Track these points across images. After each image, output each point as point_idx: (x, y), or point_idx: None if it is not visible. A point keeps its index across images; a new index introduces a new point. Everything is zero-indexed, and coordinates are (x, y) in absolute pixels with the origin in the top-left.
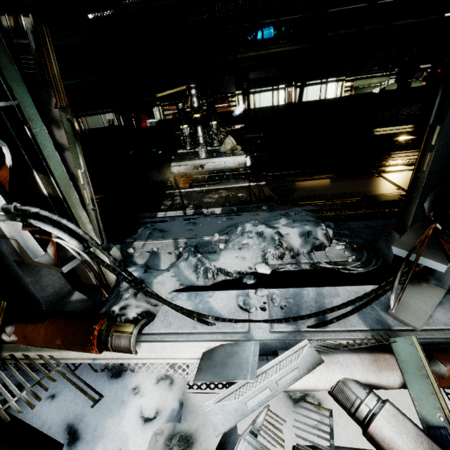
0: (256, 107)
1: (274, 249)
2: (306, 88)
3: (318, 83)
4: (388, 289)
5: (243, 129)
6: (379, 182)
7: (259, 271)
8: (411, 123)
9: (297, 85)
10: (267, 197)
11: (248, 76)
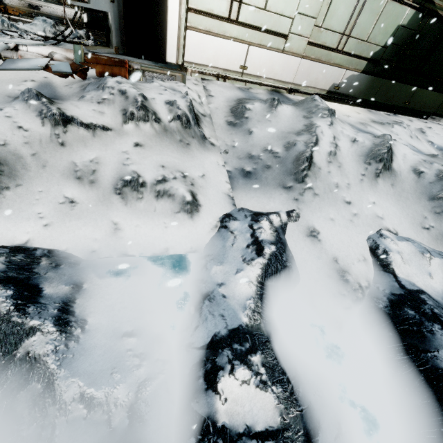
0: None
1: (50, 28)
2: None
3: None
4: (75, 26)
5: None
6: None
7: (38, 33)
8: None
9: None
10: None
11: None
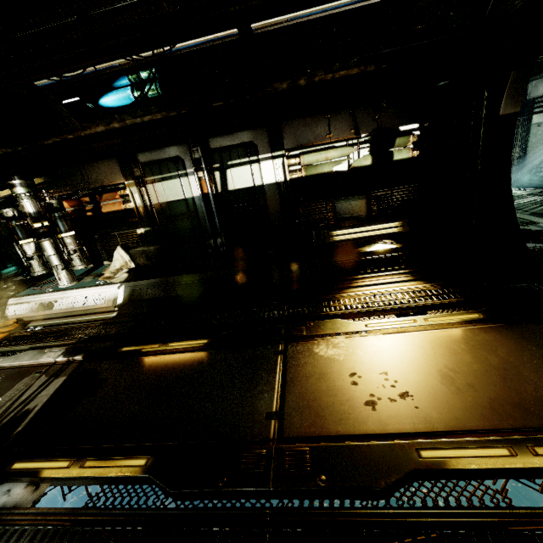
0: (162, 202)
1: None
2: (229, 171)
3: (246, 162)
4: None
5: (150, 234)
6: (259, 377)
7: None
8: (394, 219)
9: (214, 167)
10: (13, 420)
11: (137, 158)
